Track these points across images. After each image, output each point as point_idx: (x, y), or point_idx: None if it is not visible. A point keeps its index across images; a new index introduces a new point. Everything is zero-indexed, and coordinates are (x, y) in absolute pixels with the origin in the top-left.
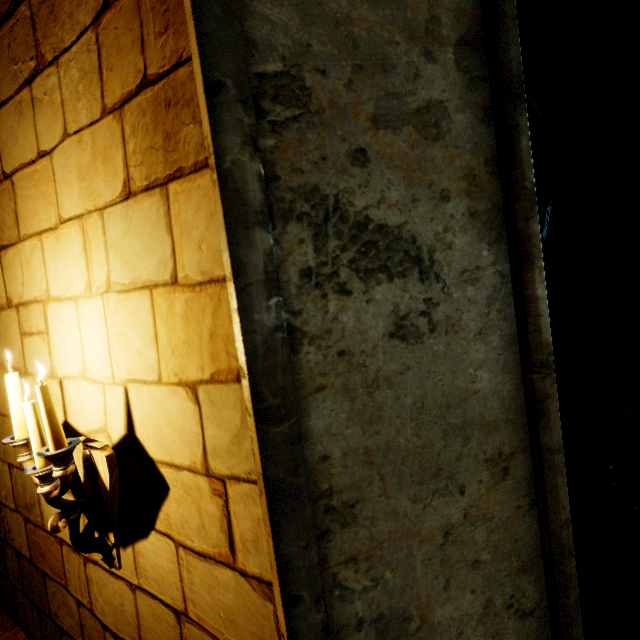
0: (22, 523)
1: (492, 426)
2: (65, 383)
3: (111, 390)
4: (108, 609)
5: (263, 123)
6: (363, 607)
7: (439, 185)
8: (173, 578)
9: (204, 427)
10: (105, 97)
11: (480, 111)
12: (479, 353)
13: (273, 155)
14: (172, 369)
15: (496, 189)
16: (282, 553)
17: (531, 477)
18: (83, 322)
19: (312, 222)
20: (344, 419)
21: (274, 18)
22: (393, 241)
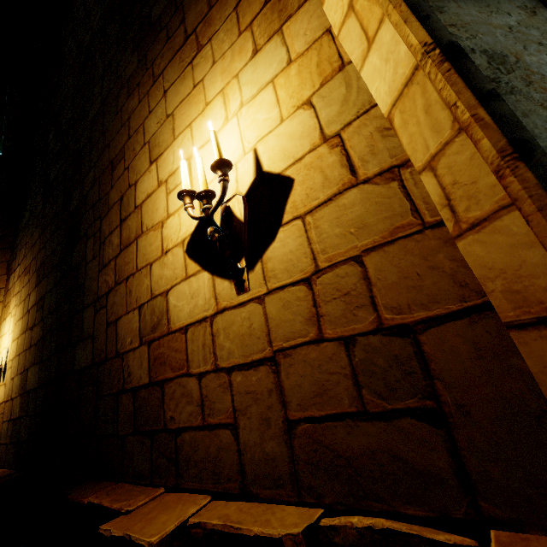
0: (145, 351)
1: None
2: None
3: (242, 161)
4: (235, 344)
5: None
6: (471, 45)
7: None
8: (301, 251)
9: (319, 116)
10: (241, 28)
11: None
12: None
13: None
14: (291, 106)
15: None
16: (411, 3)
17: None
18: (220, 143)
19: None
20: None
21: None
22: None
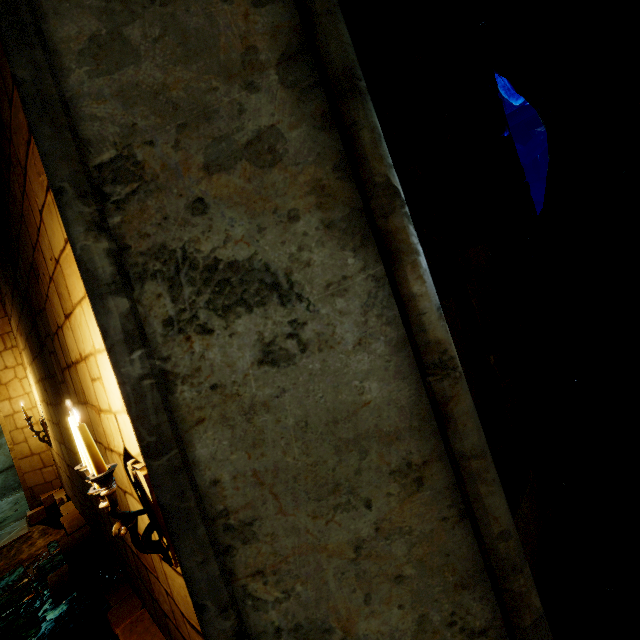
0: None
1: (393, 436)
2: (117, 417)
3: None
4: (180, 599)
5: (108, 205)
6: (278, 617)
7: (285, 207)
8: None
9: None
10: None
11: (318, 119)
12: (363, 364)
13: (121, 229)
14: None
15: (352, 192)
16: (184, 567)
17: (455, 486)
18: None
19: (165, 277)
20: (227, 446)
21: (101, 114)
22: (246, 274)
